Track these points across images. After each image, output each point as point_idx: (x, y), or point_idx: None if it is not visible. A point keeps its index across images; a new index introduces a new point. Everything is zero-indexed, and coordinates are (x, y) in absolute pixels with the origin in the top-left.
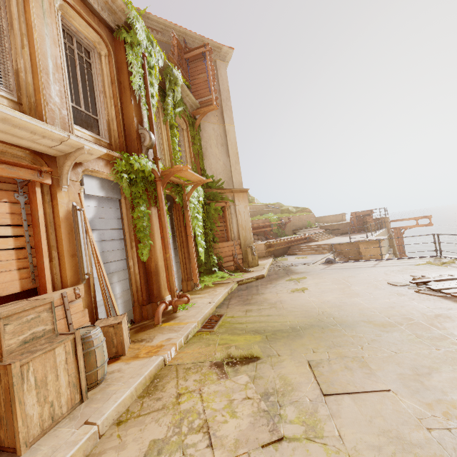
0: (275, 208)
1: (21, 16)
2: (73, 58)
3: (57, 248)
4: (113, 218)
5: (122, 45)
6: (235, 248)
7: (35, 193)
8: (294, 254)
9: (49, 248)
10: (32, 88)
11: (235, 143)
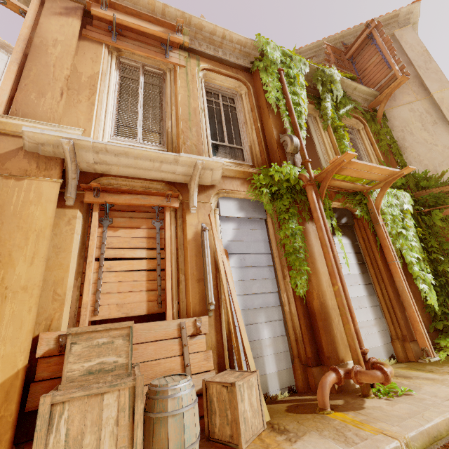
0: None
1: (172, 93)
2: (218, 109)
3: (184, 272)
4: (257, 240)
5: (258, 75)
6: None
7: (165, 218)
8: None
9: (178, 271)
10: (175, 136)
11: None
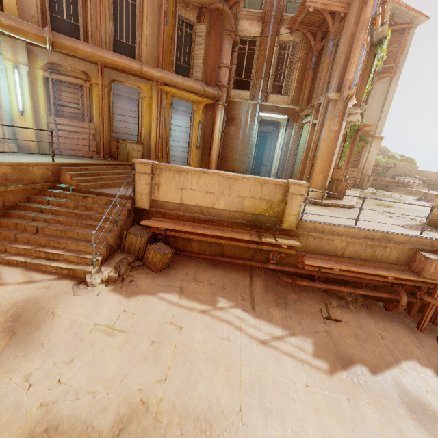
0: (385, 152)
1: None
2: None
3: None
4: None
5: (373, 54)
6: (358, 174)
7: None
8: (390, 191)
9: None
10: None
11: (390, 101)
